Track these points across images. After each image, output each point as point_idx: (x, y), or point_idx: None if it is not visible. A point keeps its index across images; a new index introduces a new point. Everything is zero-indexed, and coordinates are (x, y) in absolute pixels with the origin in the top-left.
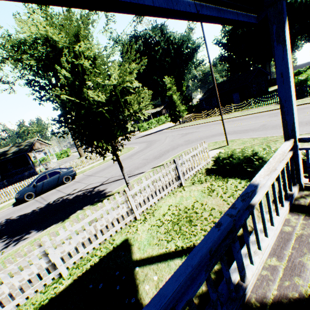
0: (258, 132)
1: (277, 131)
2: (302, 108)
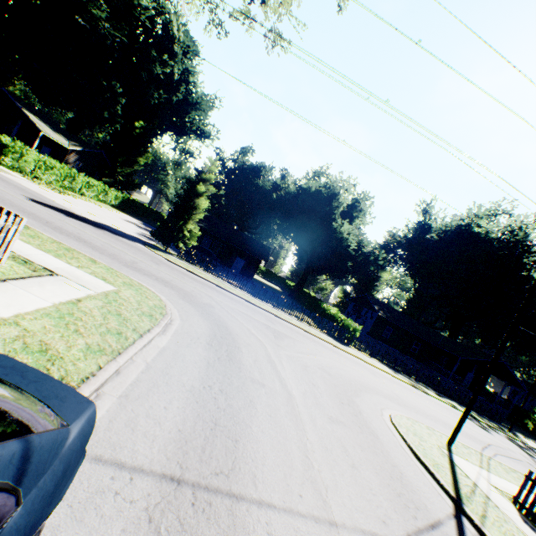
0: (422, 417)
1: (444, 429)
2: (384, 376)
